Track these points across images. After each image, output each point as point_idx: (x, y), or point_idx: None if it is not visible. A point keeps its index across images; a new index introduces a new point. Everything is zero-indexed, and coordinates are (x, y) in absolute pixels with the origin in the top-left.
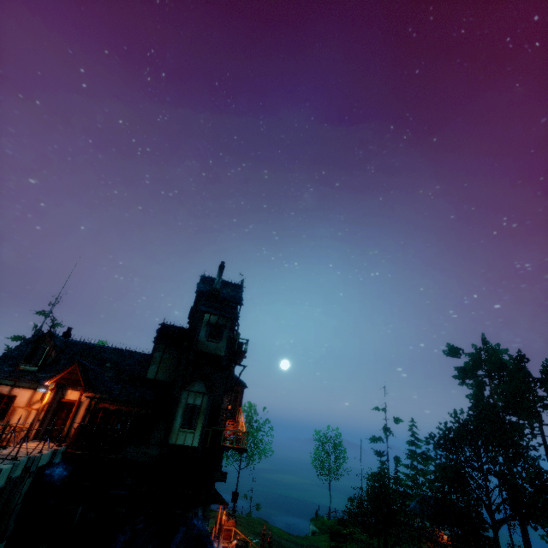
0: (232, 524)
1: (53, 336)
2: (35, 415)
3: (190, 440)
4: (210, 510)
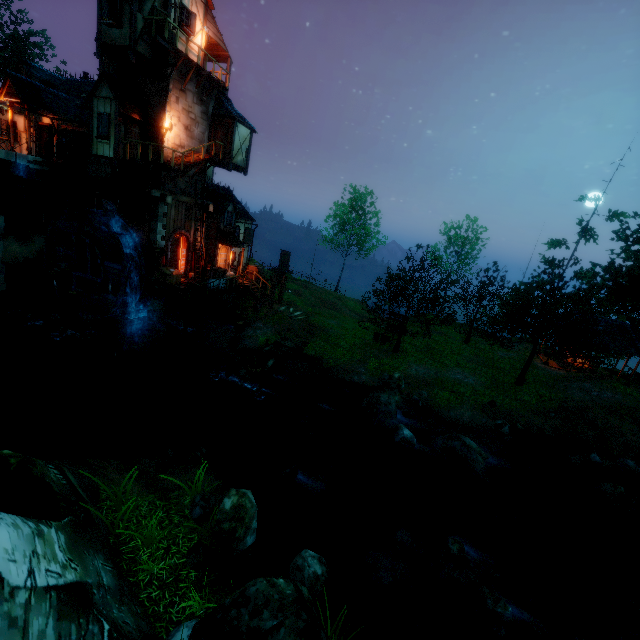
0: (255, 270)
1: (29, 66)
2: (26, 137)
3: (108, 152)
4: (195, 240)
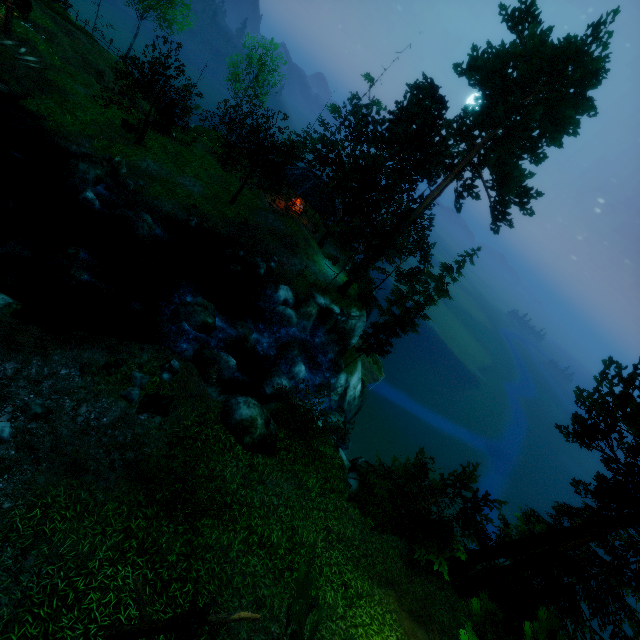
0: None
1: None
2: None
3: None
4: None
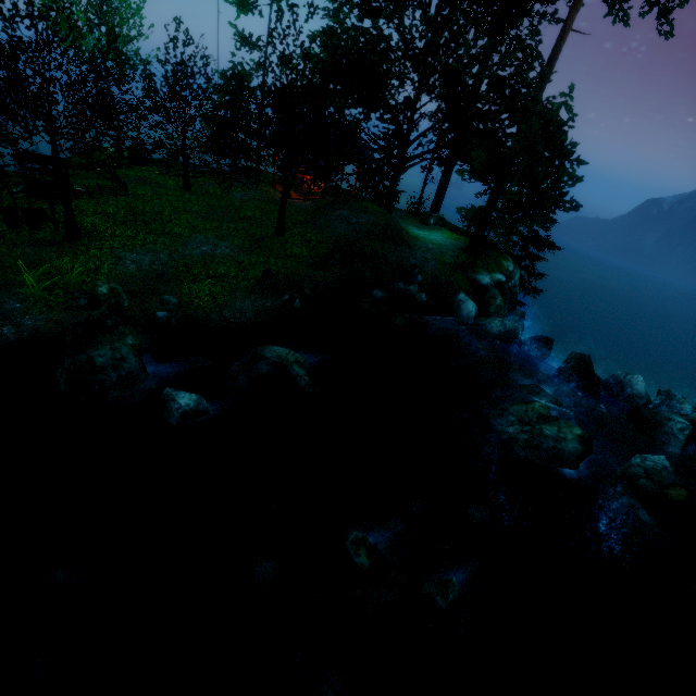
0: None
1: None
2: None
3: None
4: None
